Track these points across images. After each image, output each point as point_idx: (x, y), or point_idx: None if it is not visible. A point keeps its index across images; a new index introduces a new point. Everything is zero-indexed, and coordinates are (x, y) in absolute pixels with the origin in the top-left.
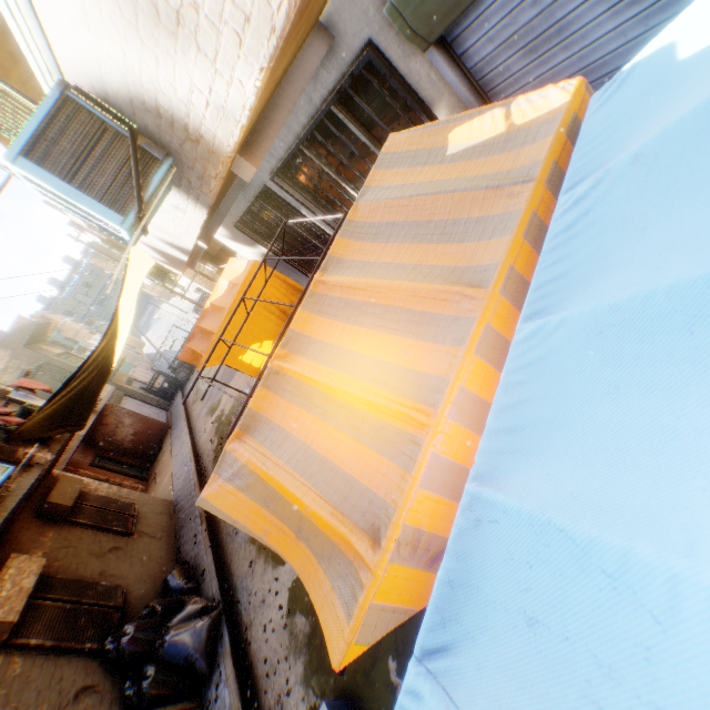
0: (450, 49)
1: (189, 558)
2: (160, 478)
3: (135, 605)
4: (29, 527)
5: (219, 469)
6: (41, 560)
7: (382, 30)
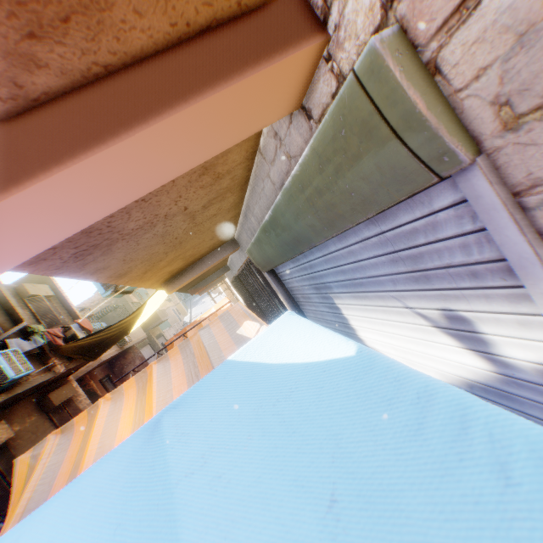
0: (276, 276)
1: None
2: None
3: None
4: (28, 406)
5: (38, 446)
6: (12, 433)
7: None
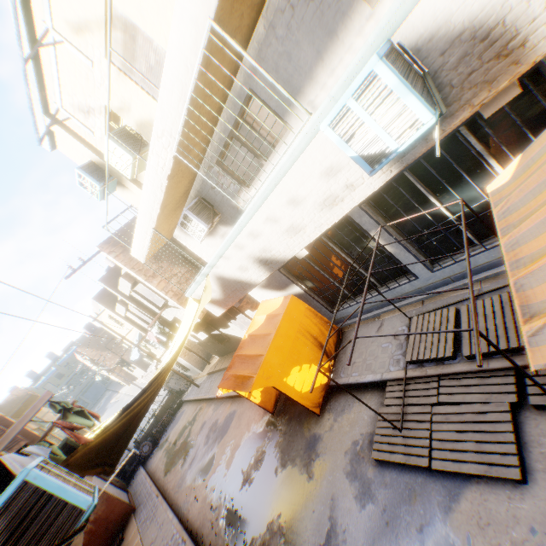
0: None
1: None
2: None
3: None
4: None
5: None
6: None
7: None
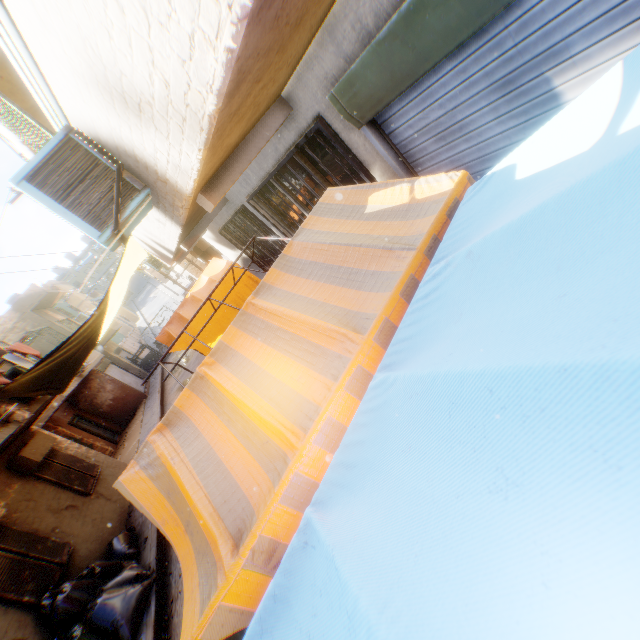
0: (380, 128)
1: (137, 524)
2: (128, 443)
3: (79, 563)
4: None
5: (139, 457)
6: (1, 510)
7: (328, 108)
